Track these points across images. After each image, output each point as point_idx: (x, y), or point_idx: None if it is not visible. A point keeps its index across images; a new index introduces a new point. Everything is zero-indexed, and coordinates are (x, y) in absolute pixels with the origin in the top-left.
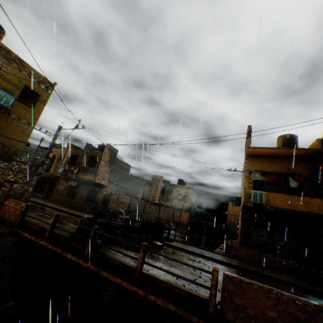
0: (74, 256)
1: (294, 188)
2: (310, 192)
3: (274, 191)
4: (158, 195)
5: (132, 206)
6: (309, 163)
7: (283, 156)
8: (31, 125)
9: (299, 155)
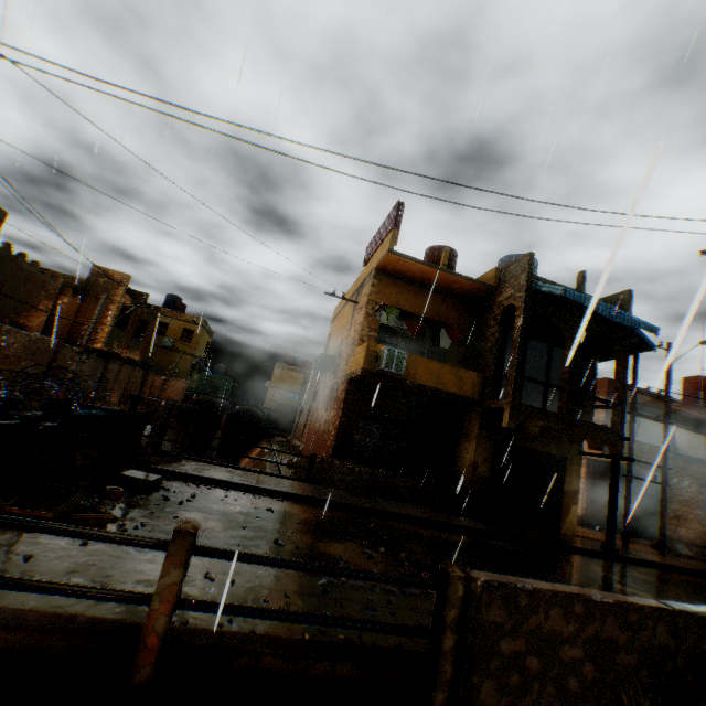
0: None
1: (440, 350)
2: (460, 359)
3: (410, 351)
4: (109, 328)
5: (7, 352)
6: (469, 310)
7: (438, 288)
8: None
9: (462, 292)
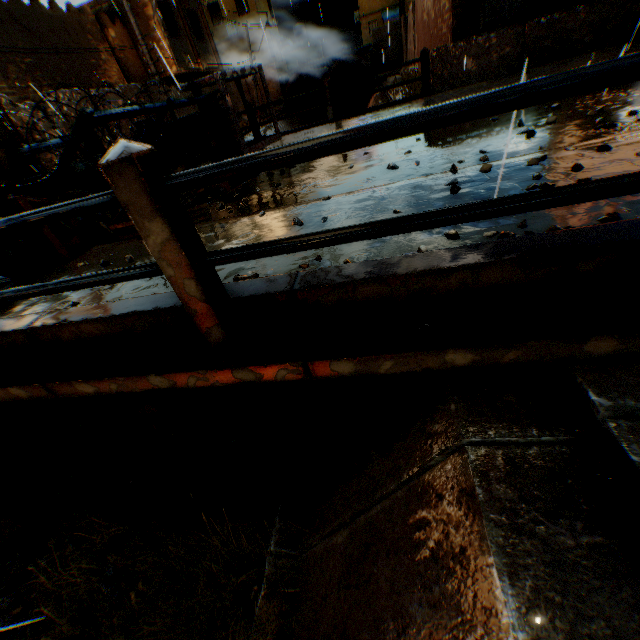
0: None
1: None
2: None
3: None
4: (166, 44)
5: None
6: None
7: None
8: None
9: None
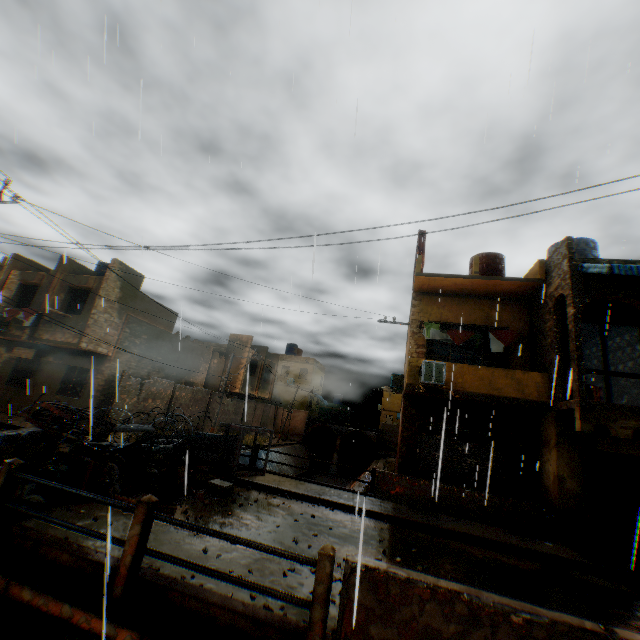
0: None
1: (498, 355)
2: (525, 361)
3: (464, 360)
4: (242, 377)
5: (179, 402)
6: (524, 308)
7: (481, 294)
8: None
9: (508, 292)
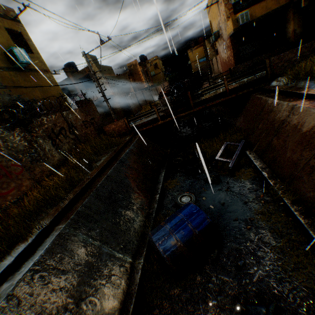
0: (186, 112)
1: None
2: None
3: (250, 5)
4: (144, 80)
5: (139, 99)
6: None
7: None
8: (48, 72)
9: None
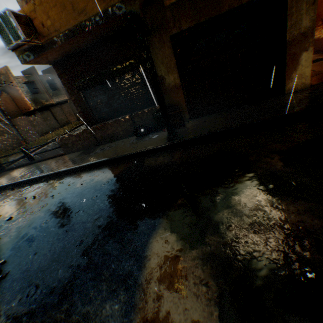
0: None
1: None
2: None
3: None
4: (27, 99)
5: None
6: None
7: None
8: None
9: None
